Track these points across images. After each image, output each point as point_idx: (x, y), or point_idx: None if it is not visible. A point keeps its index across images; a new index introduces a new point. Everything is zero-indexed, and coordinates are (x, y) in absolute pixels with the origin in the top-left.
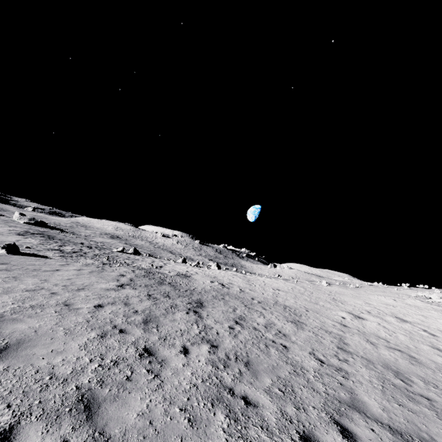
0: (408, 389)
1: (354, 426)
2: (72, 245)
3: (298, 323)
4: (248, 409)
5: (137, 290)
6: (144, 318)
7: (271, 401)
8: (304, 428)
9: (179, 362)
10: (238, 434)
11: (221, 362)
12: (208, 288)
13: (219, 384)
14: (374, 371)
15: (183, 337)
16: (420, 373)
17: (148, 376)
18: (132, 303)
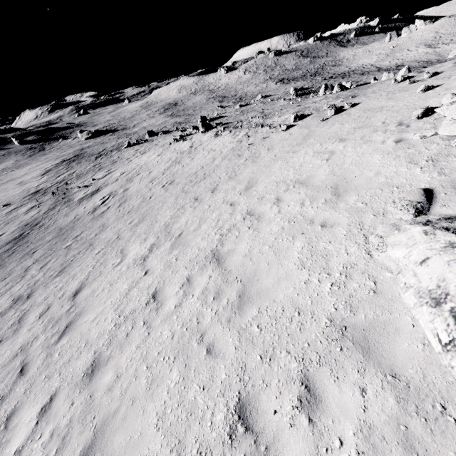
0: None
1: None
2: (80, 165)
3: (19, 302)
4: None
5: None
6: None
7: None
8: None
9: None
10: None
11: None
12: (63, 224)
13: None
14: None
15: None
16: None
17: None
18: None
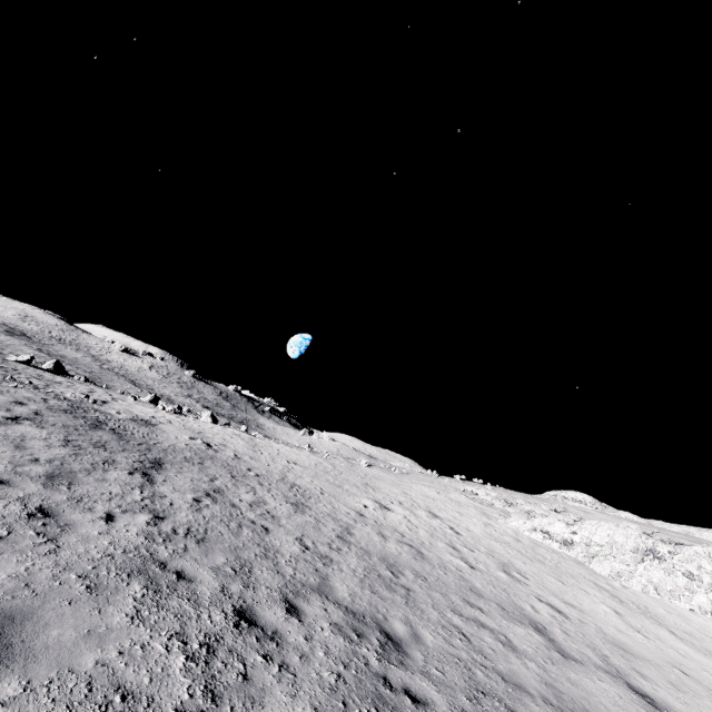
0: (393, 580)
1: (307, 605)
2: None
3: (301, 506)
4: (178, 583)
5: (46, 430)
6: (49, 471)
7: (215, 578)
8: (244, 603)
9: (94, 529)
10: (154, 603)
11: (161, 536)
12: (181, 446)
13: (148, 557)
14: (366, 562)
15: (111, 502)
16: (418, 568)
17: (37, 539)
18: (32, 447)
